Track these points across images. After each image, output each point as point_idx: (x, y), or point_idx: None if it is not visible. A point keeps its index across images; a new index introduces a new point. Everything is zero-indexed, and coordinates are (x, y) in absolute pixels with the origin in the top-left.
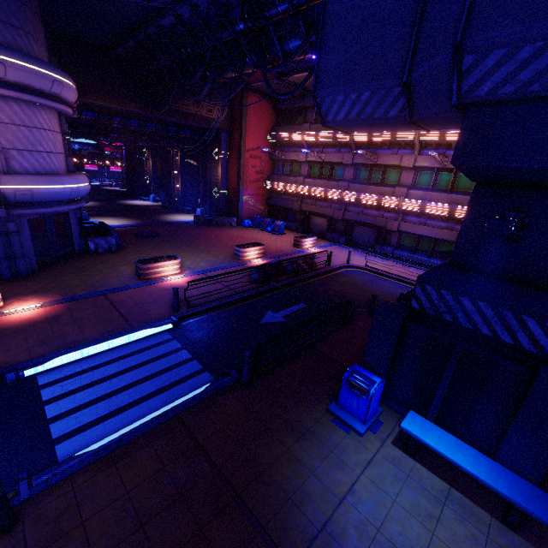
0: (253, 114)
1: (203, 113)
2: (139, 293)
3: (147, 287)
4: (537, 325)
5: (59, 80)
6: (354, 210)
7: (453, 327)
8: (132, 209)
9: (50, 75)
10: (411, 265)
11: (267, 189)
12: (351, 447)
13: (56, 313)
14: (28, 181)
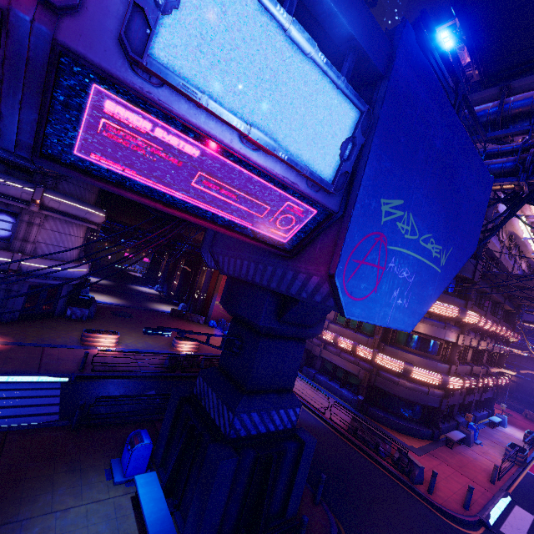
0: None
1: (200, 238)
2: (69, 352)
3: (79, 350)
4: (227, 412)
5: (92, 212)
6: None
7: (203, 410)
8: (132, 293)
9: (86, 210)
10: (324, 391)
11: None
12: (99, 488)
13: None
14: (41, 262)
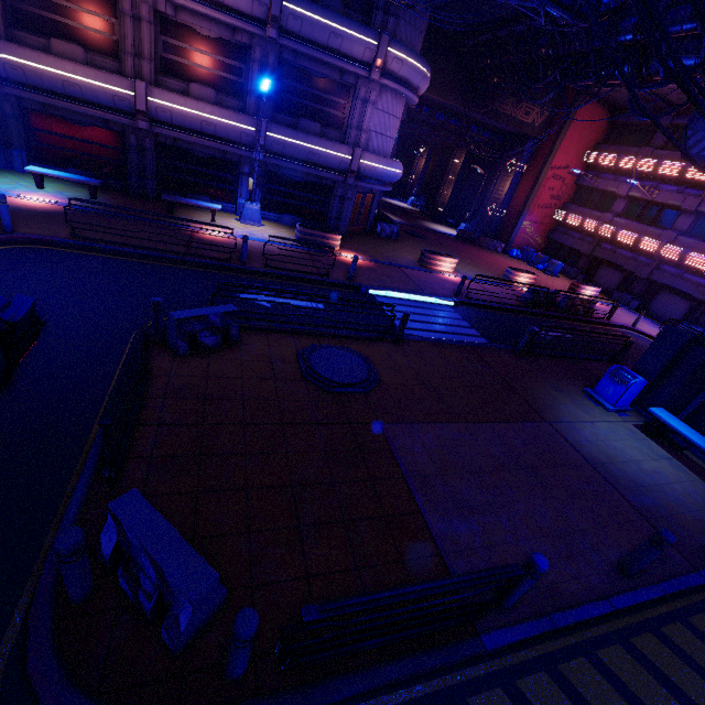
0: (578, 124)
1: (518, 115)
2: (424, 275)
3: (428, 273)
4: None
5: (426, 75)
6: (669, 270)
7: None
8: (393, 207)
9: (423, 72)
10: None
11: (555, 220)
12: (597, 411)
13: (372, 267)
14: (376, 160)
